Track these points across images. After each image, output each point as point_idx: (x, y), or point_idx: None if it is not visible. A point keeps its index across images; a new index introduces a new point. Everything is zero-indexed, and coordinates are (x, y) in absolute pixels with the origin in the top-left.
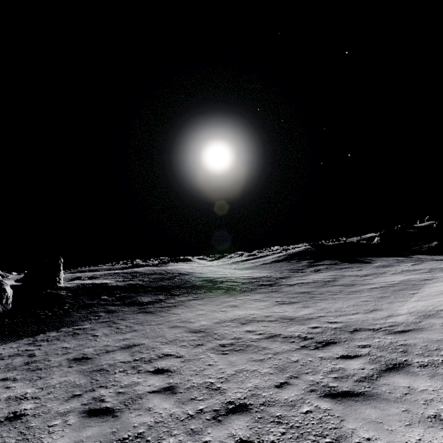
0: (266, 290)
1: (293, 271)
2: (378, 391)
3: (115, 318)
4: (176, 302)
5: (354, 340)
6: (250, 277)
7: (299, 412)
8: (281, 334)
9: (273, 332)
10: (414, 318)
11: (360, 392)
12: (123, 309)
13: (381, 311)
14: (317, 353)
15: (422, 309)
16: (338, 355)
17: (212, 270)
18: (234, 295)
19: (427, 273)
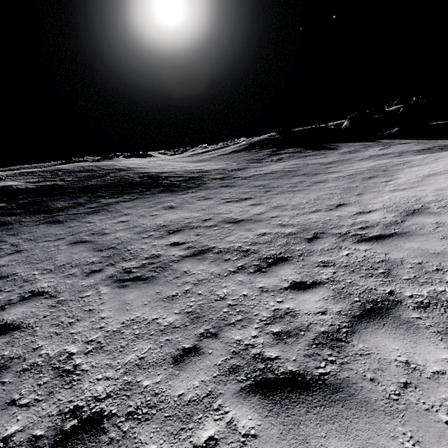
0: (215, 185)
1: (252, 162)
2: (350, 375)
3: (3, 234)
4: (98, 206)
5: (313, 254)
6: (201, 171)
7: (192, 442)
8: (215, 247)
9: (206, 244)
10: (394, 216)
11: (318, 379)
12: (22, 220)
13: (348, 206)
14: (257, 280)
15: (402, 202)
16: (288, 282)
17: (160, 164)
18: (175, 194)
19: (398, 157)
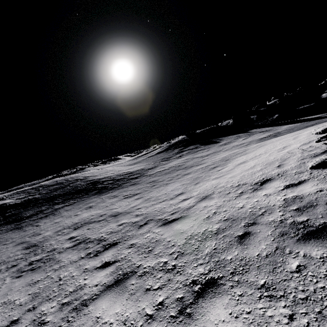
0: (128, 184)
1: (164, 160)
2: None
3: None
4: (51, 211)
5: (133, 238)
6: (127, 173)
7: None
8: (89, 238)
9: (87, 236)
10: (194, 202)
11: None
12: (1, 229)
13: (183, 194)
14: (89, 262)
15: (208, 189)
16: (102, 263)
17: (108, 170)
18: (101, 195)
19: (245, 146)
